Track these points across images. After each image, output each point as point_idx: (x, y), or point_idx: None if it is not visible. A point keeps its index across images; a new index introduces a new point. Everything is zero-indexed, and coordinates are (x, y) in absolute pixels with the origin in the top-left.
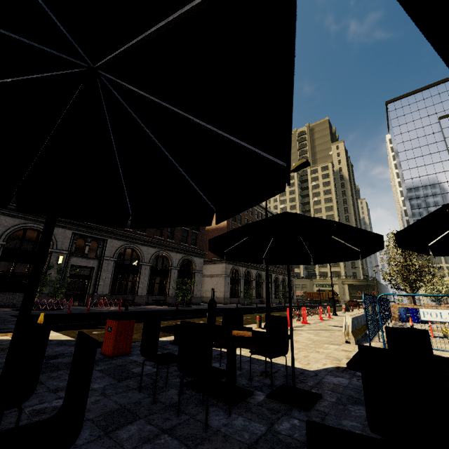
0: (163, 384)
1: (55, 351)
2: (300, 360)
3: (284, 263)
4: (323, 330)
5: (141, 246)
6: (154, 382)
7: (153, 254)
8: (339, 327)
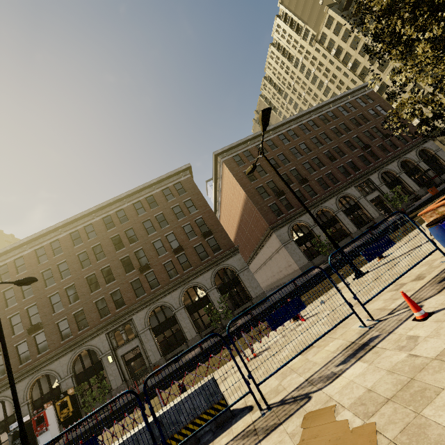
0: None
1: None
2: None
3: None
4: None
5: (164, 299)
6: None
7: (179, 296)
8: None
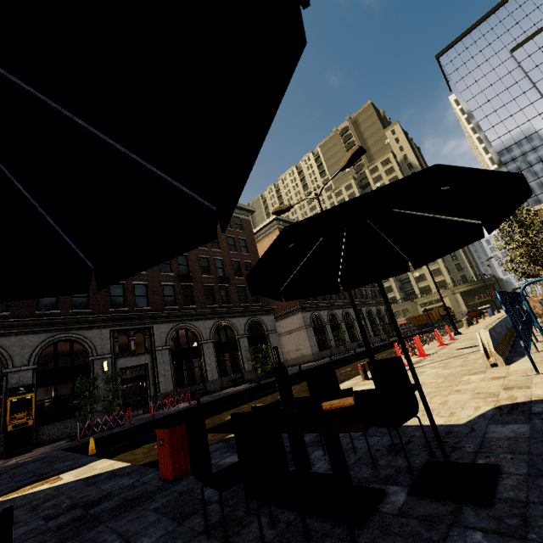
0: (245, 512)
1: (101, 491)
2: (438, 412)
3: (371, 281)
4: (451, 357)
5: (194, 322)
6: (231, 510)
7: (211, 327)
8: (471, 348)
